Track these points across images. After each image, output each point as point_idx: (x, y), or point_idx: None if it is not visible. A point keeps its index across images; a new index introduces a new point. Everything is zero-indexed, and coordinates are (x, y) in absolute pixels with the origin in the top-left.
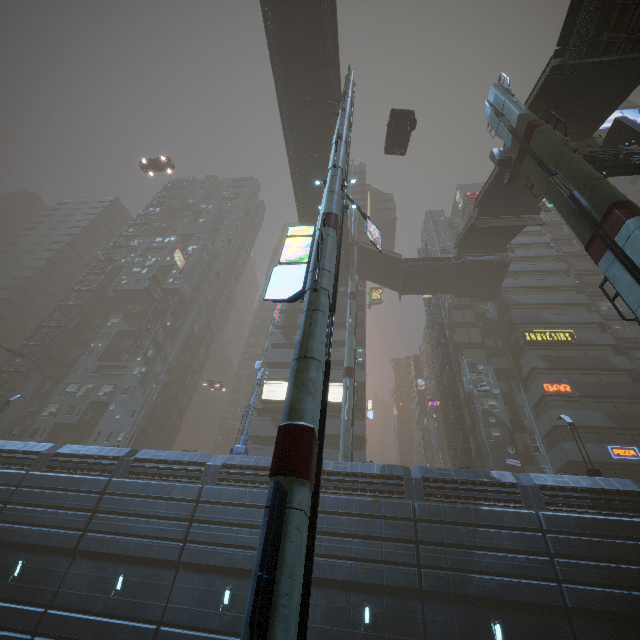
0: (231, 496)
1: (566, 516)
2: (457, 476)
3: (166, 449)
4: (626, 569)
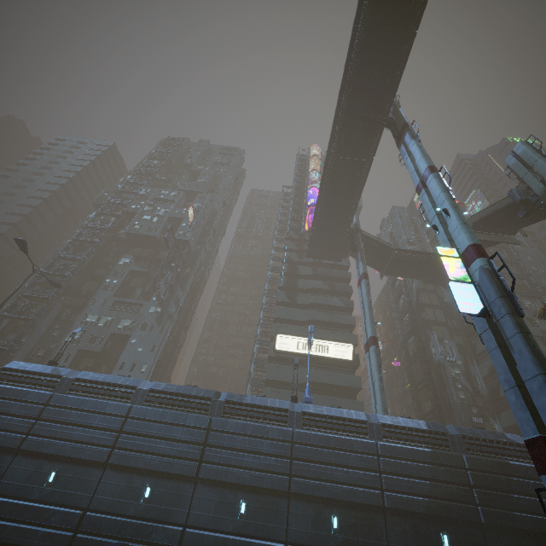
0: (320, 440)
1: None
2: (484, 436)
3: (169, 380)
4: None
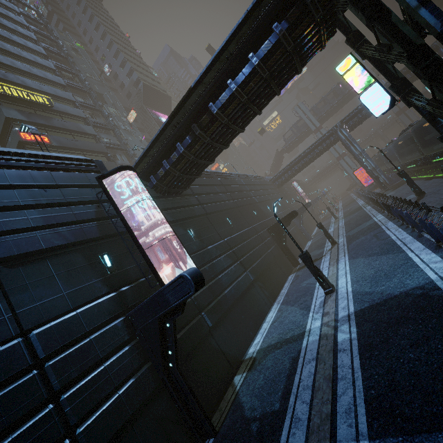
0: None
1: (2, 170)
2: None
3: None
4: (74, 208)
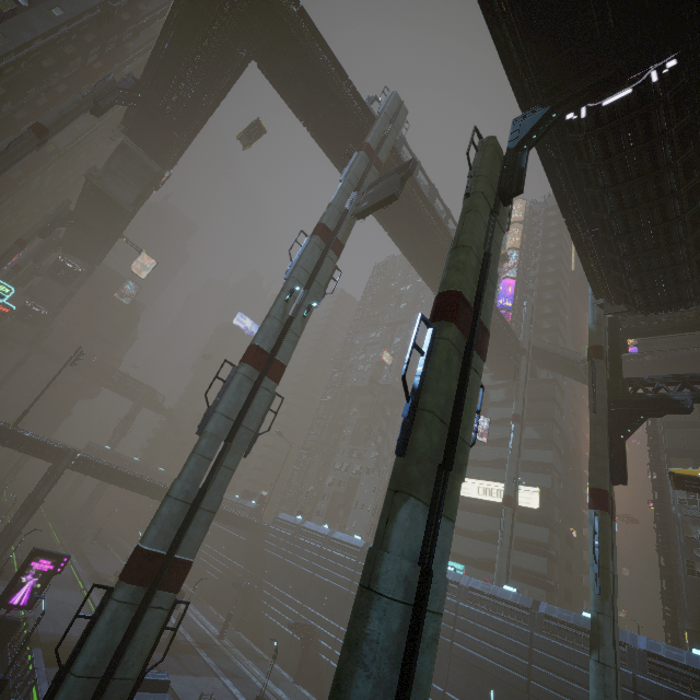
0: None
1: (660, 686)
2: (574, 621)
3: None
4: None
